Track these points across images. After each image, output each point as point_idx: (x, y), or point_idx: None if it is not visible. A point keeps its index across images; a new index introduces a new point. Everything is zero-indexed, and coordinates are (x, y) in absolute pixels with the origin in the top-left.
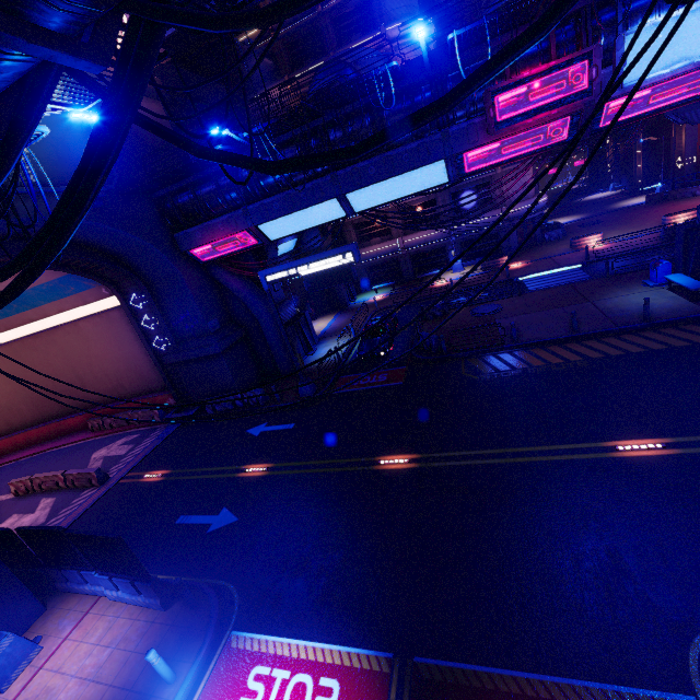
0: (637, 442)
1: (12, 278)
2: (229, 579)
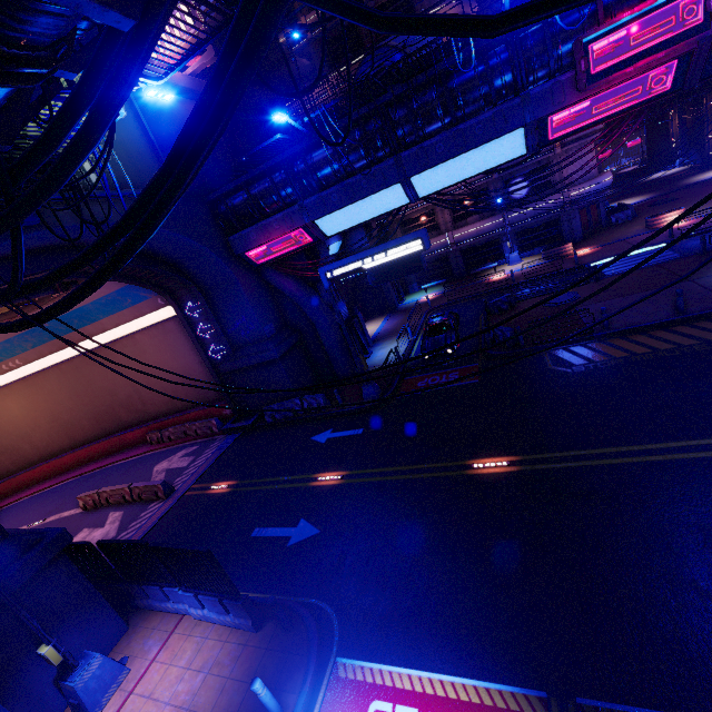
0: None
1: None
2: (321, 597)
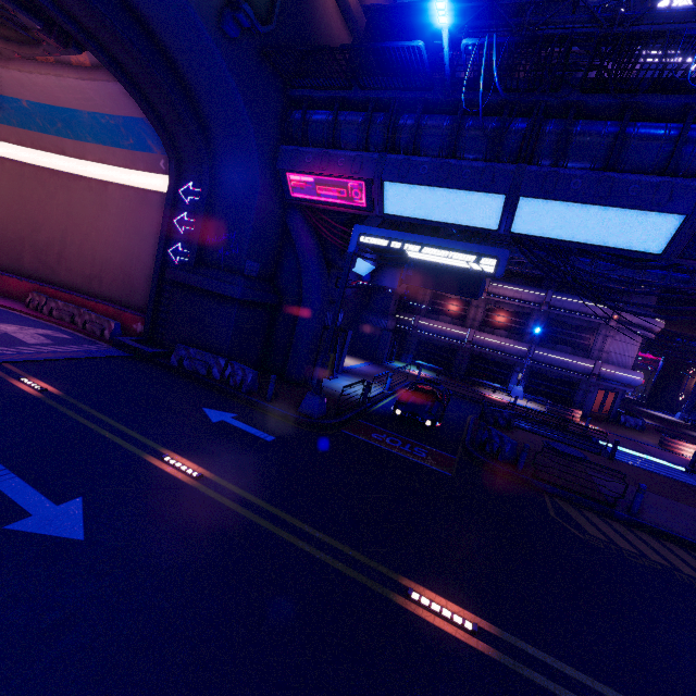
0: None
1: (77, 78)
2: None
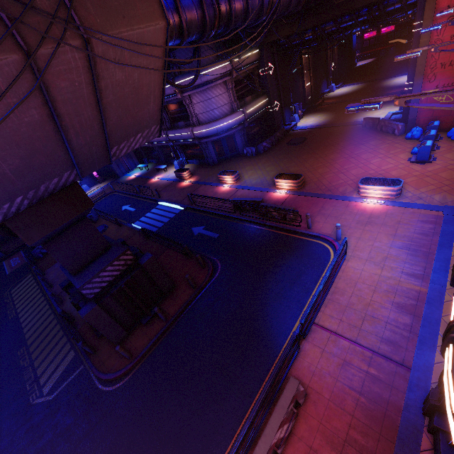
0: None
1: None
2: None
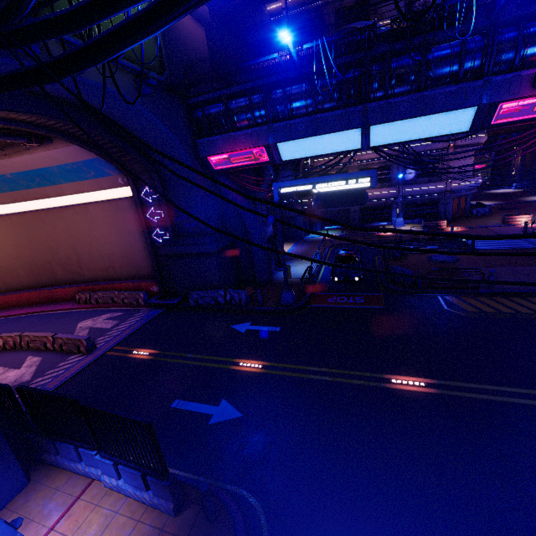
0: None
1: (44, 151)
2: (246, 487)
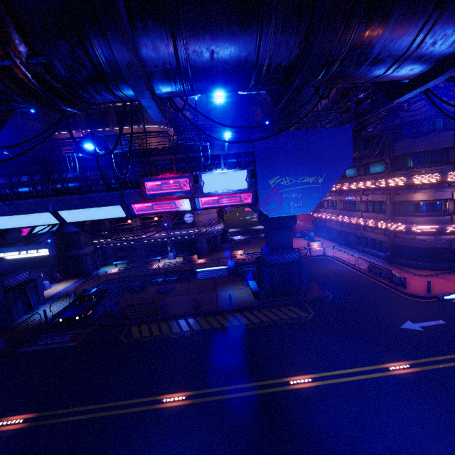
0: (176, 395)
1: None
2: None
